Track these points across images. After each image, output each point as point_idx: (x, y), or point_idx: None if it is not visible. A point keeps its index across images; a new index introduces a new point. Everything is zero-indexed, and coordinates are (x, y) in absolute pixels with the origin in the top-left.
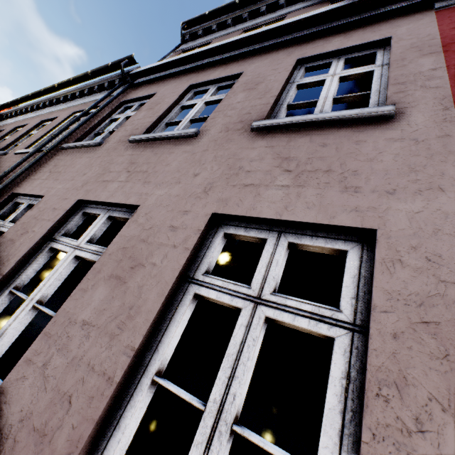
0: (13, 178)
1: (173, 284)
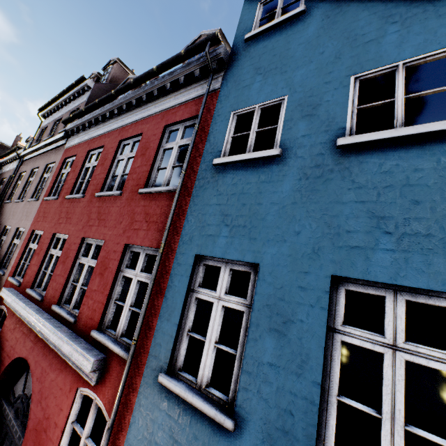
0: None
1: (11, 242)
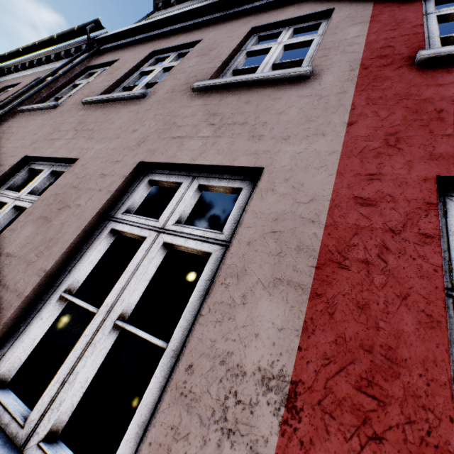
0: None
1: (91, 219)
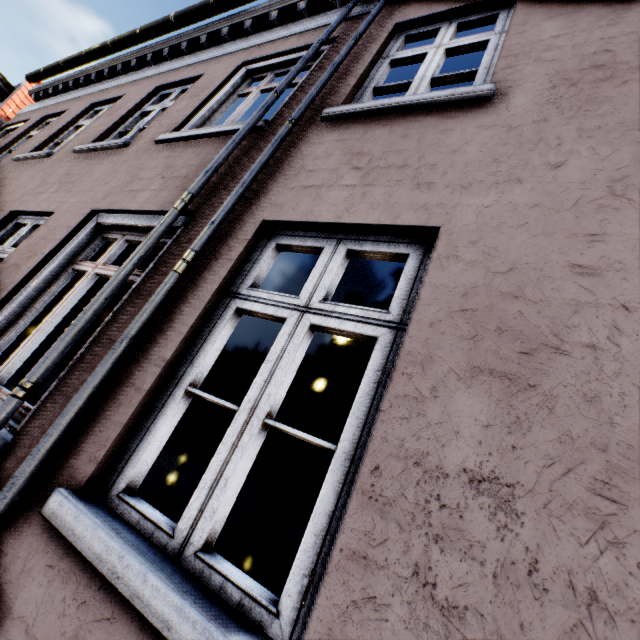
0: (245, 185)
1: None
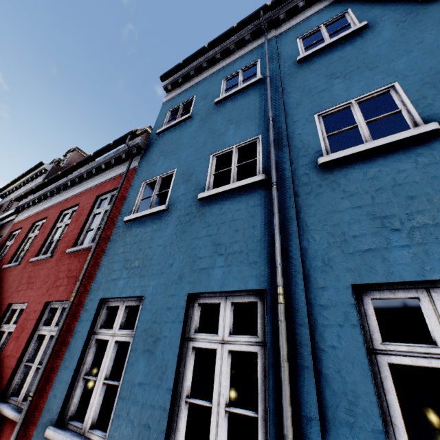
0: None
1: None
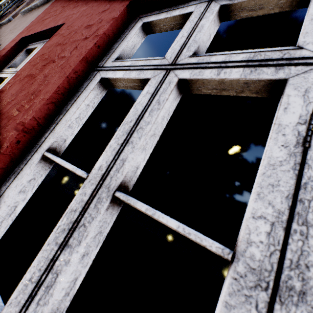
0: None
1: None
